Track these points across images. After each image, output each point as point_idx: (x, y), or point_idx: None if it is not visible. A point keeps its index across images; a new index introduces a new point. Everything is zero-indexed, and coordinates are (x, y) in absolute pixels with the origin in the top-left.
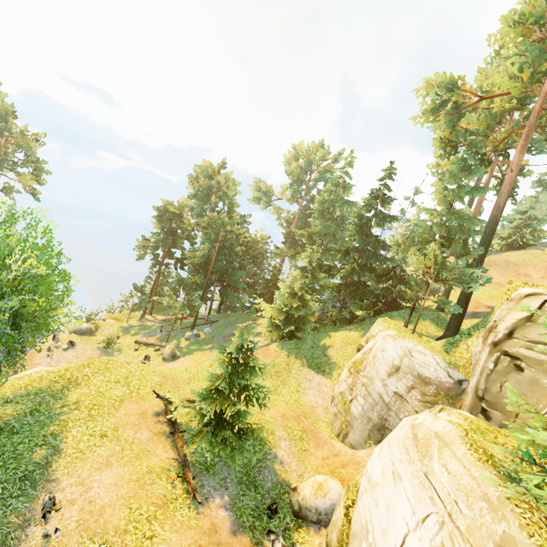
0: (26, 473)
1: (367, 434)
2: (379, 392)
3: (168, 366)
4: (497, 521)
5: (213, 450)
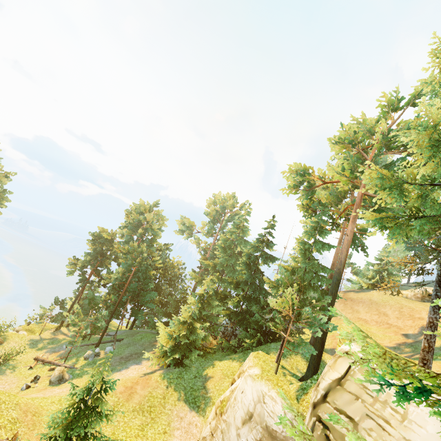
0: None
1: None
2: None
3: (47, 392)
4: None
5: None
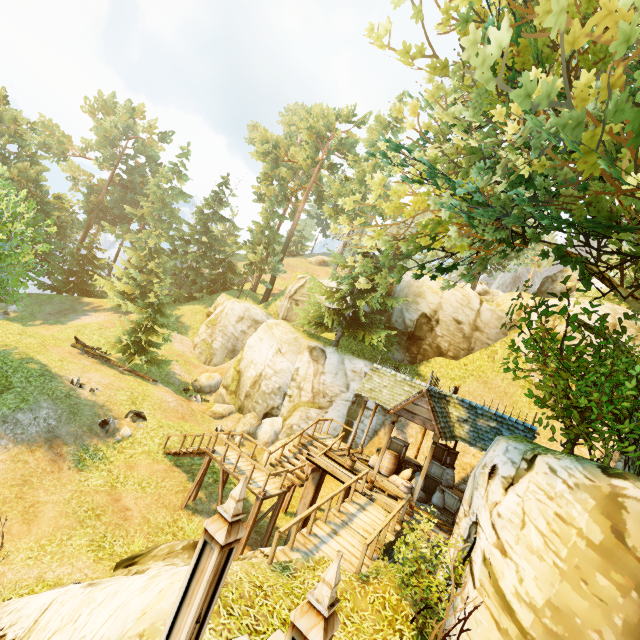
0: (40, 373)
1: (225, 356)
2: (232, 332)
3: None
4: (294, 335)
5: (138, 370)
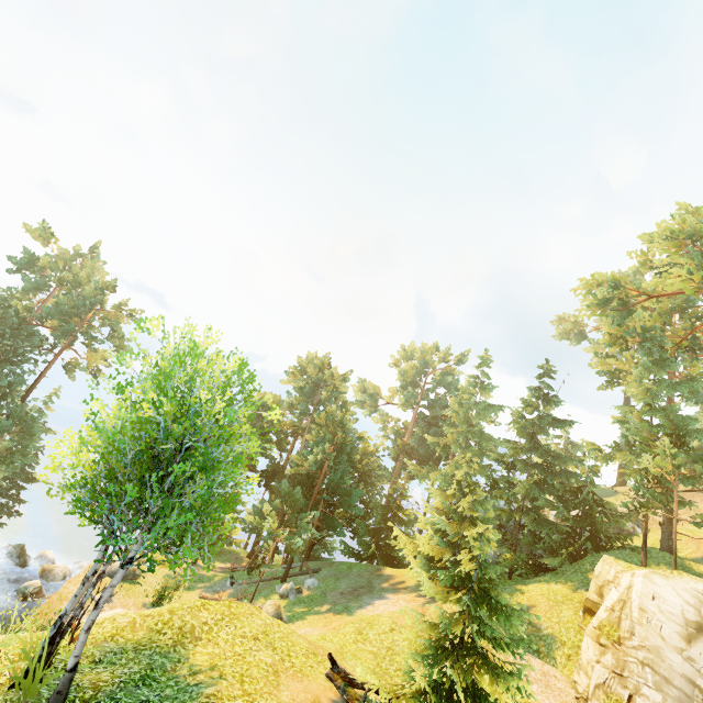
0: None
1: None
2: (685, 674)
3: None
4: None
5: None
